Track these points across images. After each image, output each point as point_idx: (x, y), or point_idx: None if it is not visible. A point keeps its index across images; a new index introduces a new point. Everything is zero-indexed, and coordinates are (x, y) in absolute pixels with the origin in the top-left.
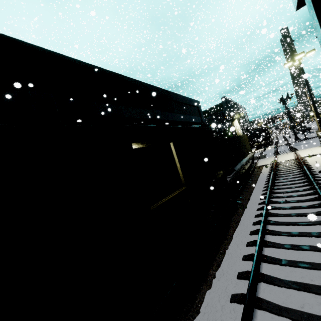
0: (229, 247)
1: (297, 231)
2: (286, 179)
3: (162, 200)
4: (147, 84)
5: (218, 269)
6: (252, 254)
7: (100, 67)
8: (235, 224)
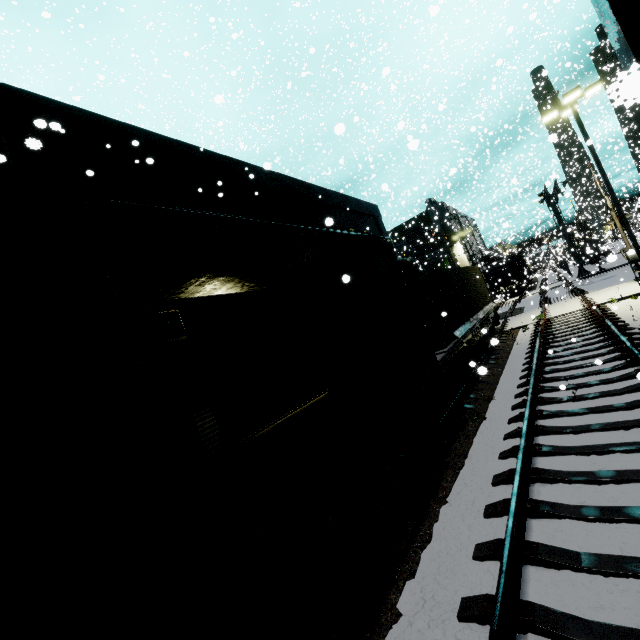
0: (443, 521)
1: (610, 469)
2: (569, 350)
3: (286, 414)
4: (257, 168)
5: (413, 586)
6: (499, 540)
7: (143, 129)
8: (460, 459)
